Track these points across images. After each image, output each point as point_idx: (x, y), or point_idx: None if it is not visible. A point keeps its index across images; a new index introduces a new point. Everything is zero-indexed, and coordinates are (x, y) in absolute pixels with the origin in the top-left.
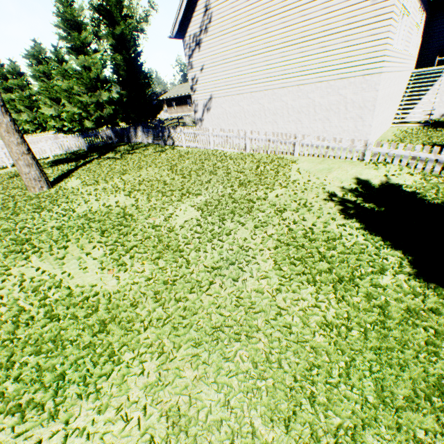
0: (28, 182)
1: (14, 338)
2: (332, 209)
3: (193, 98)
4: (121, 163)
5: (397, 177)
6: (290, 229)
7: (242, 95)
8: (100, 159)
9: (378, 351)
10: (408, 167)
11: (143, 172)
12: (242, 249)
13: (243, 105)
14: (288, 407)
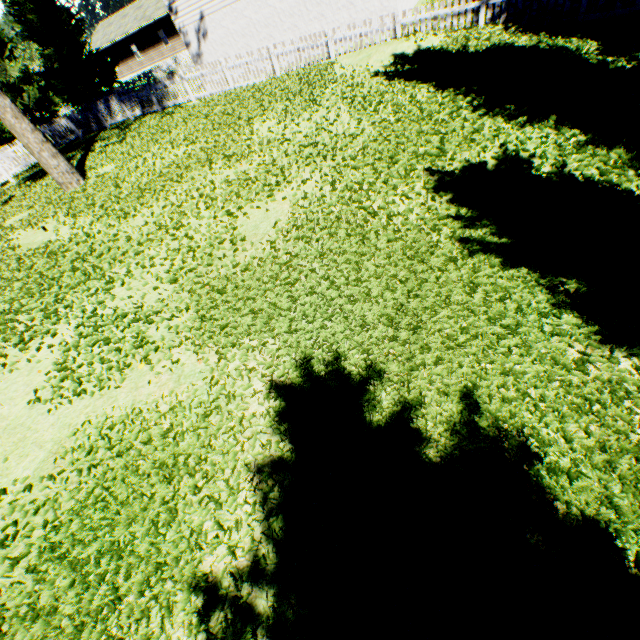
0: (61, 178)
1: (217, 198)
2: (379, 81)
3: (177, 25)
4: (134, 140)
5: (426, 43)
6: (353, 101)
7: (244, 0)
8: (97, 151)
9: (417, 121)
10: (434, 30)
11: (177, 133)
12: (325, 121)
13: (249, 15)
14: (380, 149)
